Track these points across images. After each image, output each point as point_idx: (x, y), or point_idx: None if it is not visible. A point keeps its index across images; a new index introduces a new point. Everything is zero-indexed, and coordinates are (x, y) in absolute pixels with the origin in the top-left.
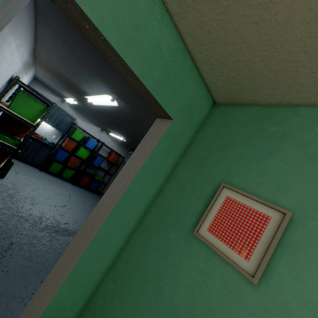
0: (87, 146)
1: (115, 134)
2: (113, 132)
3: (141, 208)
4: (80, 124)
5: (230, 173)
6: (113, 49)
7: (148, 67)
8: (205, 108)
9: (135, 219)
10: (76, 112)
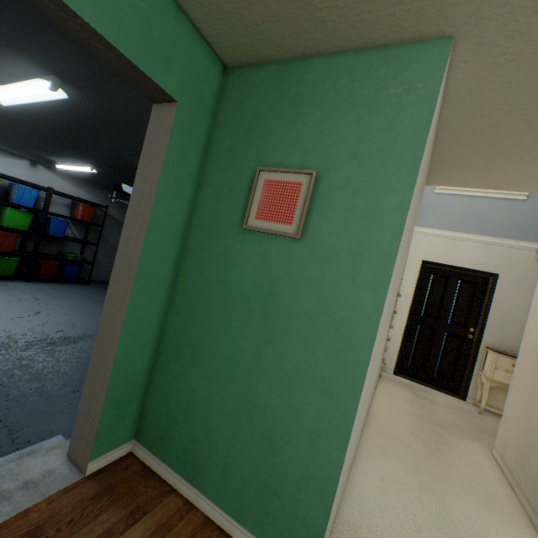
0: (19, 203)
1: (68, 165)
2: (61, 163)
3: (179, 232)
4: None
5: (263, 155)
6: (59, 1)
7: (119, 24)
8: (215, 77)
9: (176, 246)
10: None
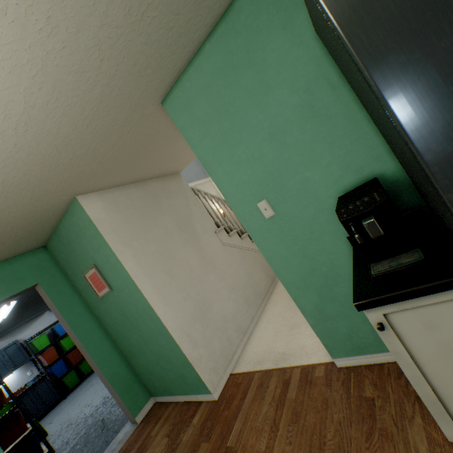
0: (63, 334)
1: None
2: None
3: (89, 316)
4: (28, 336)
5: (81, 269)
6: None
7: None
8: (44, 254)
9: (94, 321)
10: (7, 337)
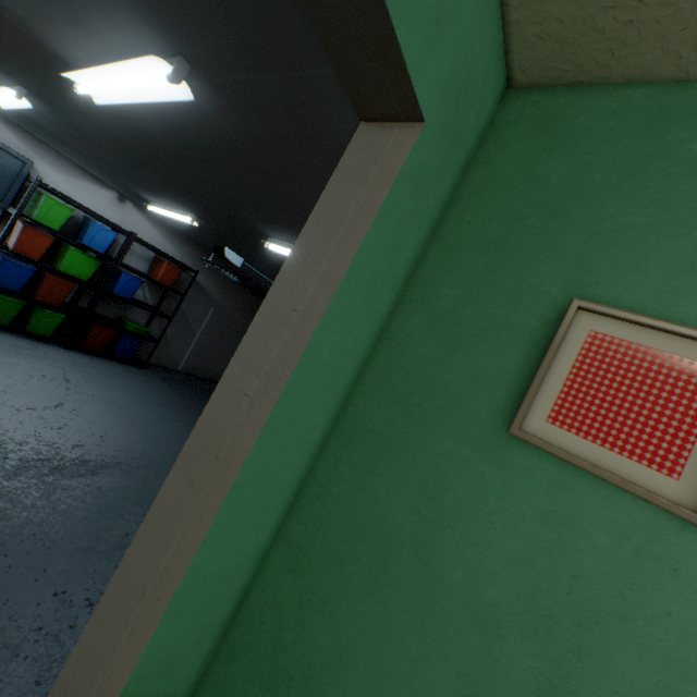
0: (87, 244)
1: (163, 208)
2: (156, 204)
3: (340, 389)
4: (50, 181)
5: (588, 274)
6: None
7: None
8: (490, 96)
9: (327, 417)
10: (28, 142)
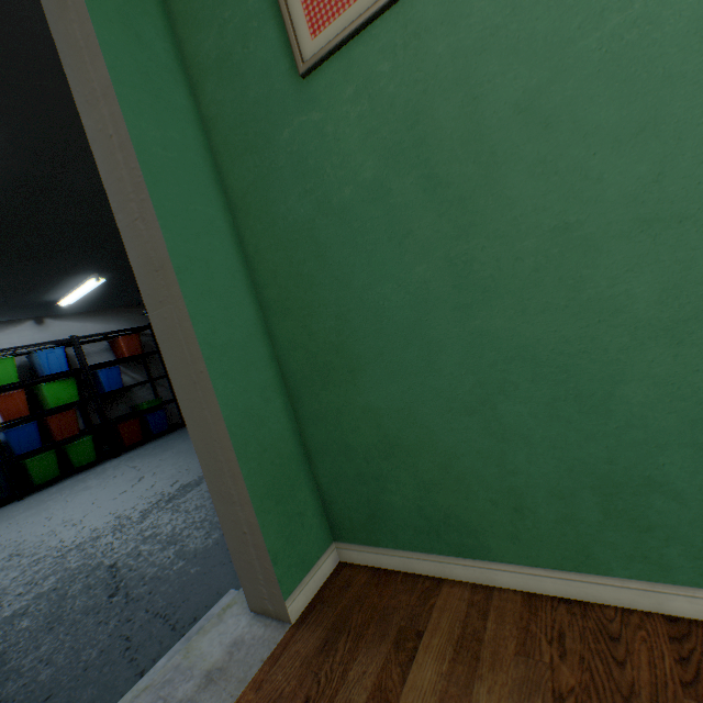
0: (50, 373)
1: (70, 294)
2: (63, 297)
3: (208, 182)
4: None
5: None
6: None
7: None
8: None
9: (218, 208)
10: None
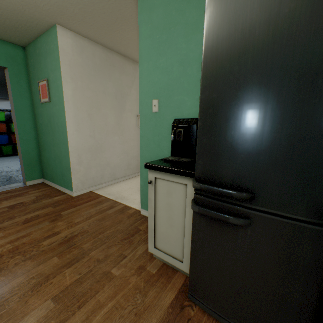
0: None
1: None
2: None
3: (30, 110)
4: None
5: (39, 77)
6: None
7: None
8: (21, 53)
9: (31, 115)
10: None
